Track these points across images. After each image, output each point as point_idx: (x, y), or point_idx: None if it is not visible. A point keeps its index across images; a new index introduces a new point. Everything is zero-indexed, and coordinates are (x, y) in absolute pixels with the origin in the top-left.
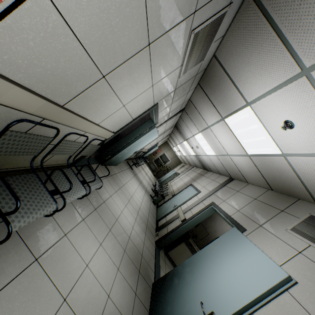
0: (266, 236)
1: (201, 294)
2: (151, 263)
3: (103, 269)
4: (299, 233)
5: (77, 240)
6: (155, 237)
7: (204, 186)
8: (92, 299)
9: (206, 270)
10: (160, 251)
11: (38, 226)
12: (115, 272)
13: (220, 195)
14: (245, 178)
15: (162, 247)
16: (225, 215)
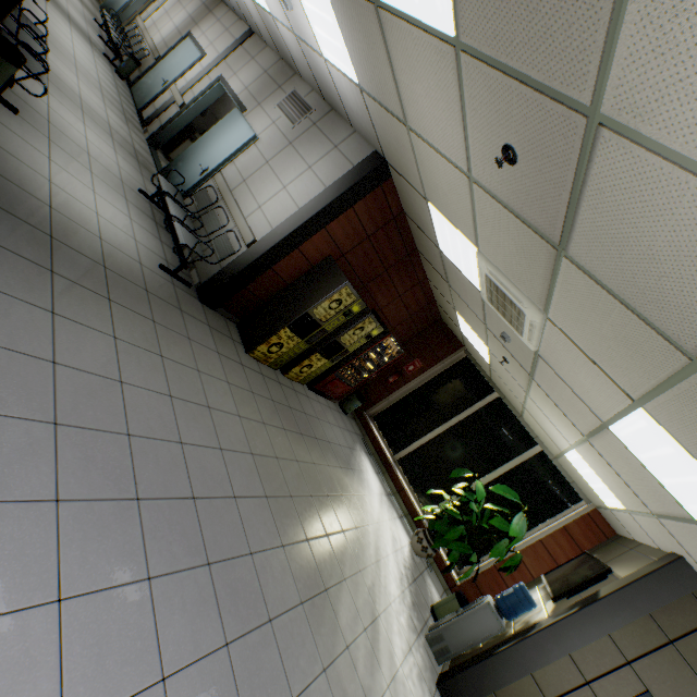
0: (260, 114)
1: (202, 163)
2: (150, 160)
3: (102, 147)
4: (281, 108)
5: (62, 115)
6: (145, 135)
7: (212, 42)
8: (108, 163)
9: (207, 149)
10: (158, 153)
11: (24, 94)
12: (114, 153)
13: (233, 64)
14: (262, 36)
15: (160, 148)
16: (233, 95)
